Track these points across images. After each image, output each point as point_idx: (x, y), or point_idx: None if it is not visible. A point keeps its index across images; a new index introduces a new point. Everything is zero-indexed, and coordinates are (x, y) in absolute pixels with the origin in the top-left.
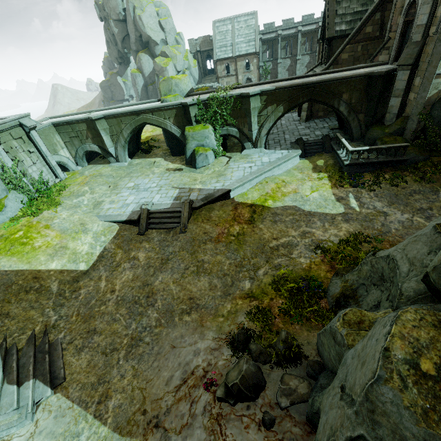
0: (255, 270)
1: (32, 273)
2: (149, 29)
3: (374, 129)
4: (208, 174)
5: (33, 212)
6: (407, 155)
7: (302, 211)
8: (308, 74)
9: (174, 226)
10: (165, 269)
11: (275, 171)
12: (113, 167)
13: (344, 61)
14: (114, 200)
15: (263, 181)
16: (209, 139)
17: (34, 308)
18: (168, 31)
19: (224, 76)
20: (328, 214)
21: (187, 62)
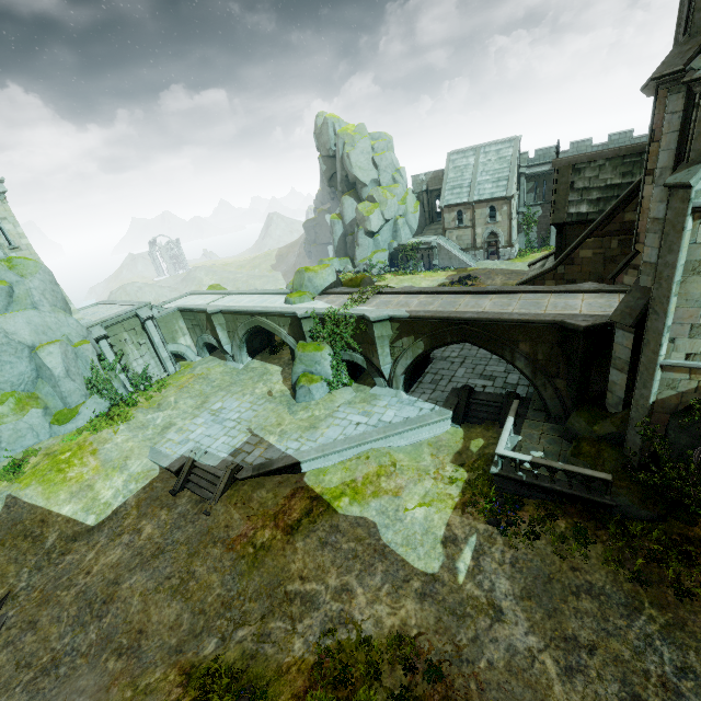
0: (238, 625)
1: (43, 513)
2: (358, 168)
3: (577, 416)
4: (300, 419)
5: (93, 429)
6: (614, 496)
7: (375, 540)
8: (488, 290)
9: (207, 496)
10: (149, 566)
11: (393, 440)
12: (226, 368)
13: (585, 261)
14: (184, 426)
15: (364, 455)
16: (321, 365)
17: (17, 561)
18: (383, 168)
19: (453, 227)
20: (406, 566)
21: (404, 206)
